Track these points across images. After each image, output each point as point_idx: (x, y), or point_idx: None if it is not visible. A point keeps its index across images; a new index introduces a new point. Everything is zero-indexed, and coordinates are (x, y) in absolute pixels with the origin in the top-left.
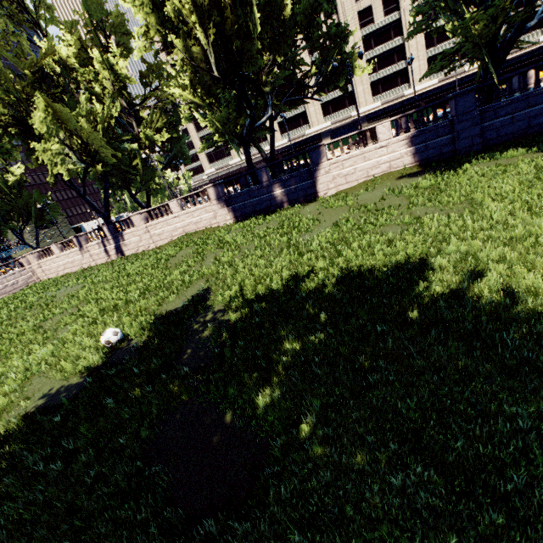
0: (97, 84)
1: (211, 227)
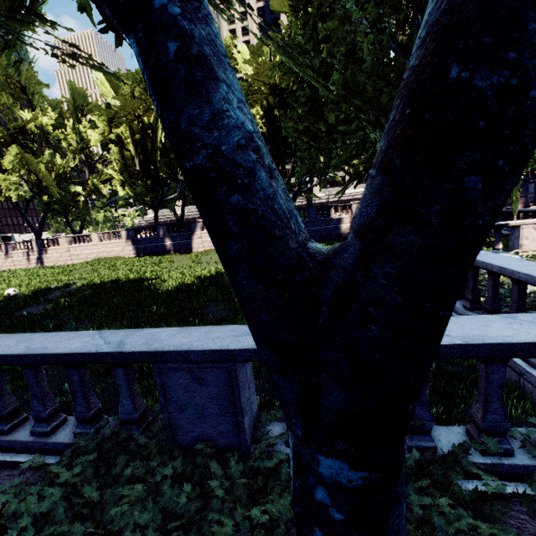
0: (64, 142)
1: (119, 257)
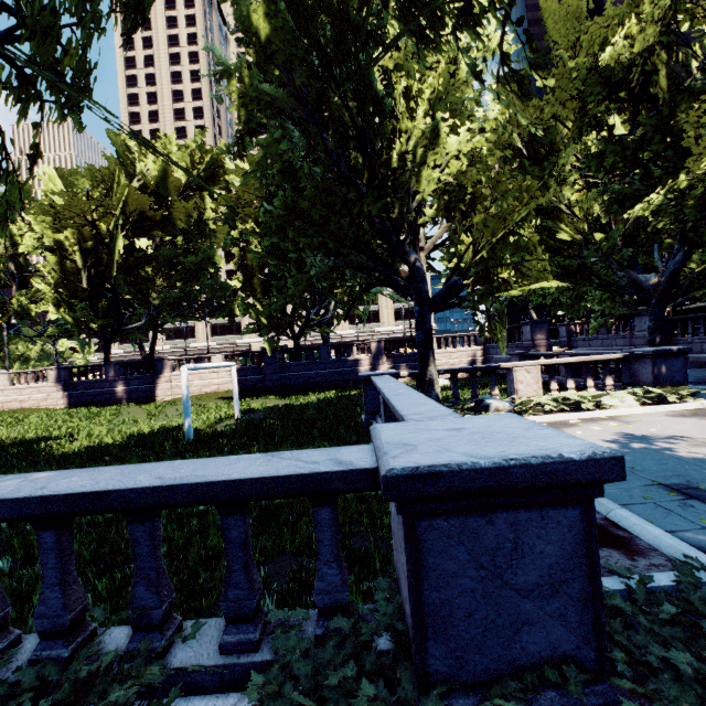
0: None
1: (38, 409)
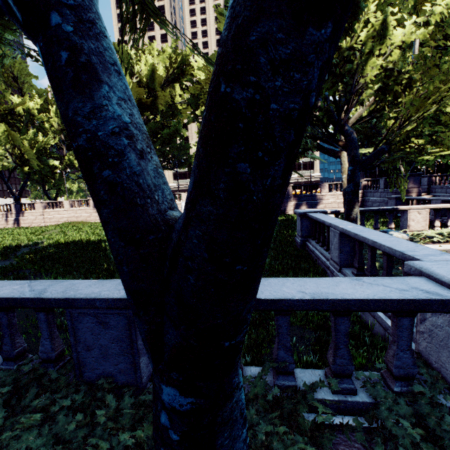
0: (47, 123)
1: (86, 222)
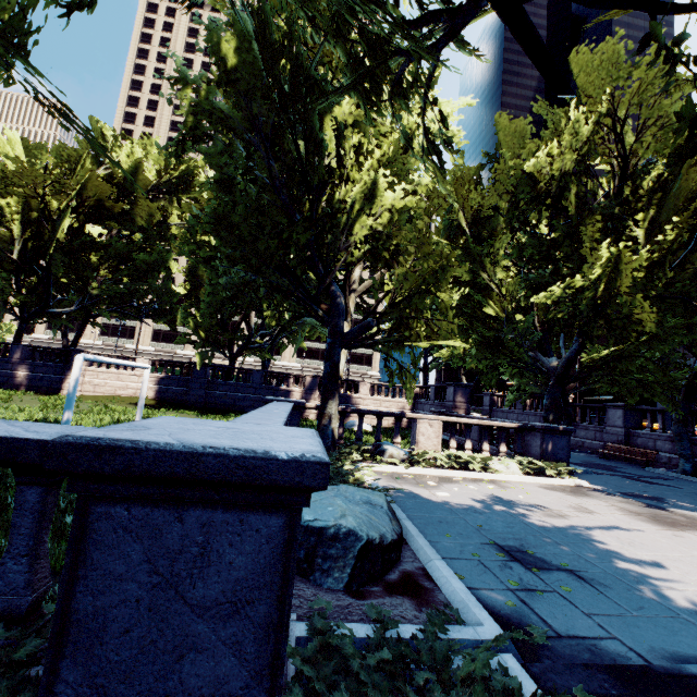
0: None
1: None
